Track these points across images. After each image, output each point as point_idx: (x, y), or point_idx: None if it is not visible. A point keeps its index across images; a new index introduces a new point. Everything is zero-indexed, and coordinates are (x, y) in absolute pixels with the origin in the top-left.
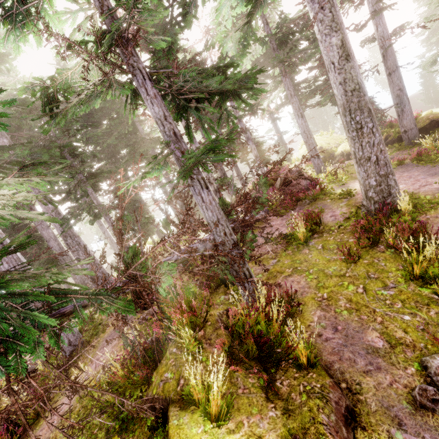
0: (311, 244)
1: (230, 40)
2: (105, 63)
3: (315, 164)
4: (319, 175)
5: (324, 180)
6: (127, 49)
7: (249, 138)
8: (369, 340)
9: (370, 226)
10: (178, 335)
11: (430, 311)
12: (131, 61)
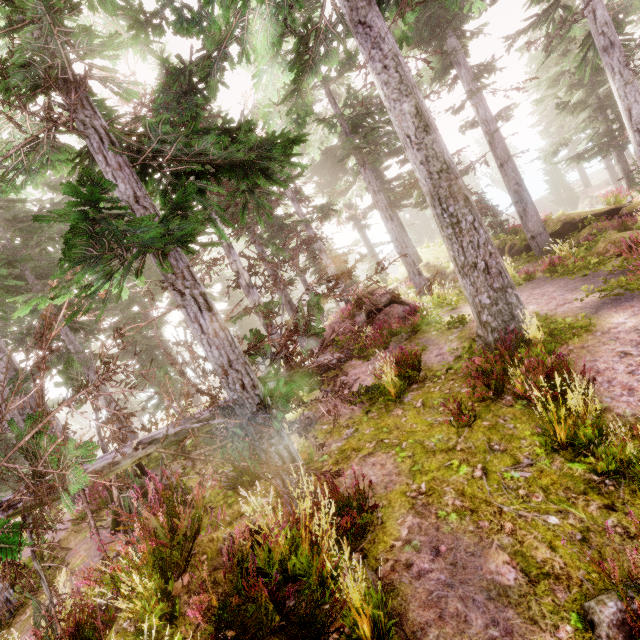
0: (407, 400)
1: (278, 117)
2: (48, 123)
3: (416, 283)
4: (423, 298)
5: (428, 305)
6: (70, 95)
7: (322, 251)
8: (492, 571)
9: (488, 365)
10: (134, 590)
11: (590, 505)
12: (81, 116)
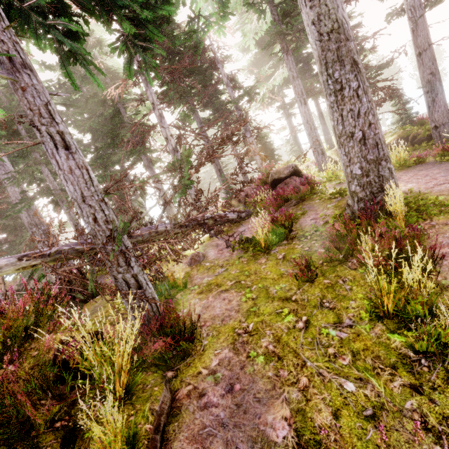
0: (274, 252)
1: None
2: None
3: (318, 161)
4: (320, 173)
5: (323, 179)
6: None
7: (247, 130)
8: (268, 423)
9: (344, 231)
10: None
11: (395, 381)
12: None
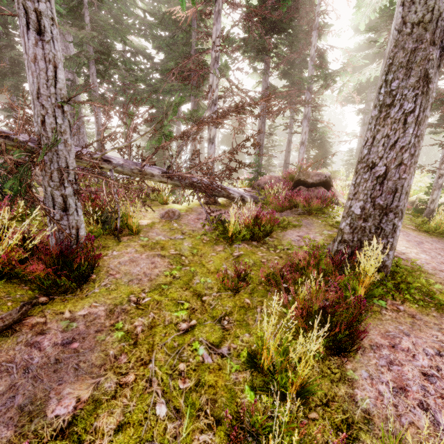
0: (236, 247)
1: None
2: None
3: None
4: None
5: None
6: None
7: (306, 117)
8: (61, 393)
9: (301, 263)
10: None
11: (205, 435)
12: None
